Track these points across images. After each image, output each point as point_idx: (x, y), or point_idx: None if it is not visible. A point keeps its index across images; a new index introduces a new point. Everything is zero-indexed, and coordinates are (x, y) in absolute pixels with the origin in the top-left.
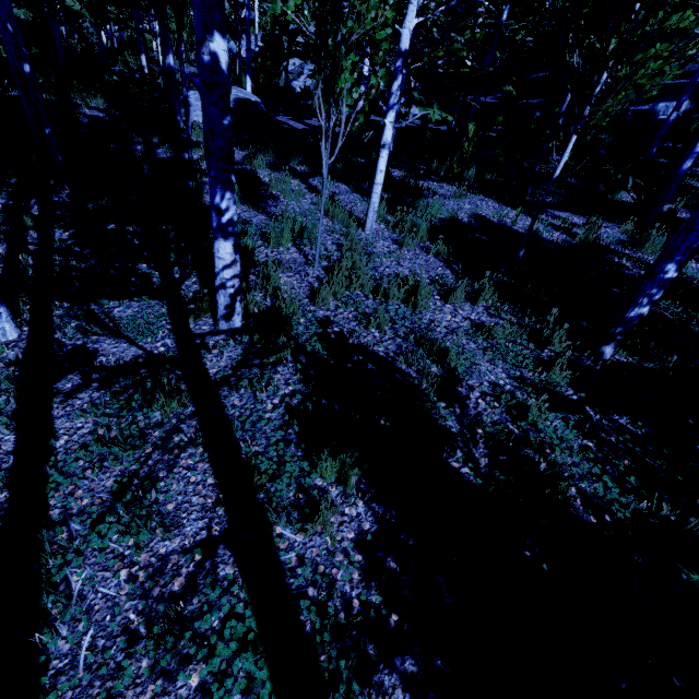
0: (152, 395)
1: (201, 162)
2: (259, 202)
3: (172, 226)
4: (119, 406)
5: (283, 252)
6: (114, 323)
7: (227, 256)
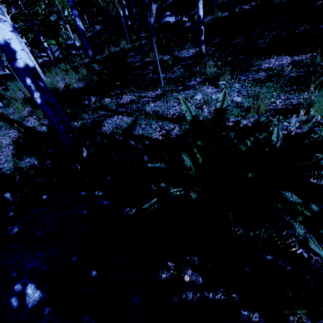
0: None
1: None
2: None
3: None
4: None
5: (17, 94)
6: None
7: None
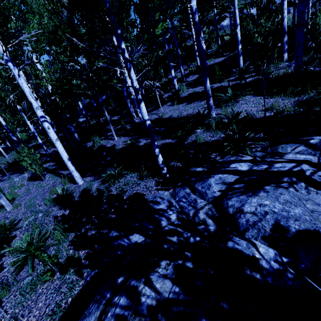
0: None
1: None
2: None
3: None
4: None
5: None
6: None
7: None
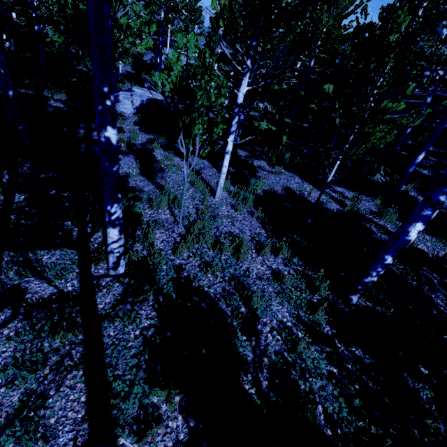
0: (56, 327)
1: (119, 143)
2: (152, 174)
3: (91, 193)
4: (33, 334)
5: (160, 214)
6: (41, 268)
7: (115, 236)
